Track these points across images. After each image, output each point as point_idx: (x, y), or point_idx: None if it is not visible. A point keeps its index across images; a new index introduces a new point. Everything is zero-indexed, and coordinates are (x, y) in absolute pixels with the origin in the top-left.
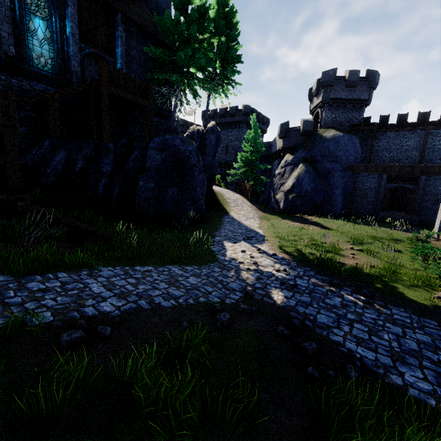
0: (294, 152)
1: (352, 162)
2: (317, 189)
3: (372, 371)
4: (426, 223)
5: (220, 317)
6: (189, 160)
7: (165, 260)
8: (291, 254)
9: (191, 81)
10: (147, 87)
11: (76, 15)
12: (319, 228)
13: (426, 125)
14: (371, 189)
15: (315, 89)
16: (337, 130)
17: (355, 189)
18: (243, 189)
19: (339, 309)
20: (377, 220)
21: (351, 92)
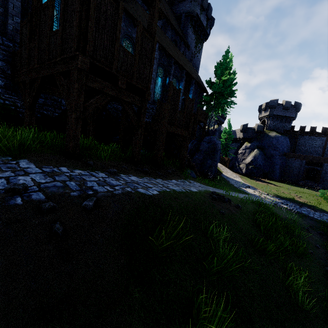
0: (250, 141)
1: (285, 151)
2: (265, 164)
3: (324, 221)
4: (326, 189)
5: (279, 206)
6: (218, 148)
7: (237, 191)
8: (274, 195)
9: (222, 112)
10: (206, 114)
11: (184, 84)
12: (273, 185)
13: (326, 135)
14: (296, 167)
15: (264, 107)
16: (277, 132)
17: (286, 166)
18: (222, 160)
19: (307, 211)
20: (299, 185)
21: (285, 112)
